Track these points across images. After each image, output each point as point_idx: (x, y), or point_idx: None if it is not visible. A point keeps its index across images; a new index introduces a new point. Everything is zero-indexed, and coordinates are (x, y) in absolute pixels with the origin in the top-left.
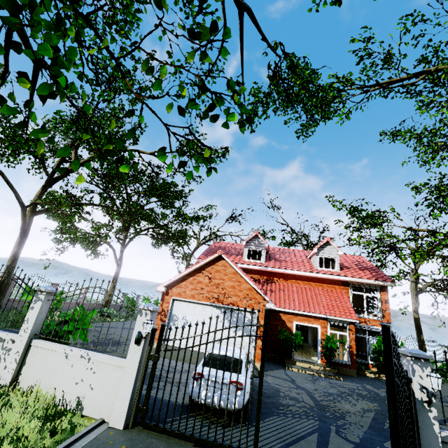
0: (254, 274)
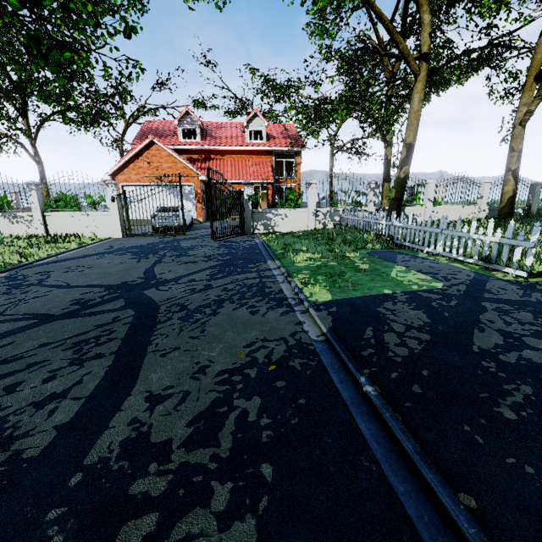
0: (193, 154)
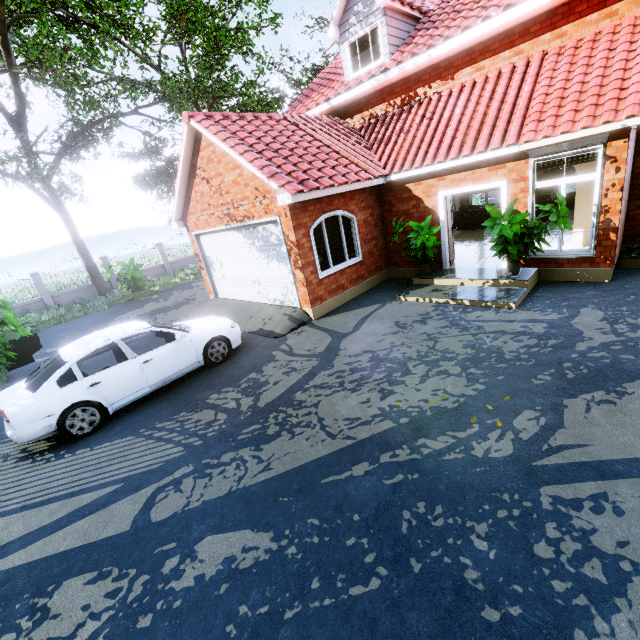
0: (374, 106)
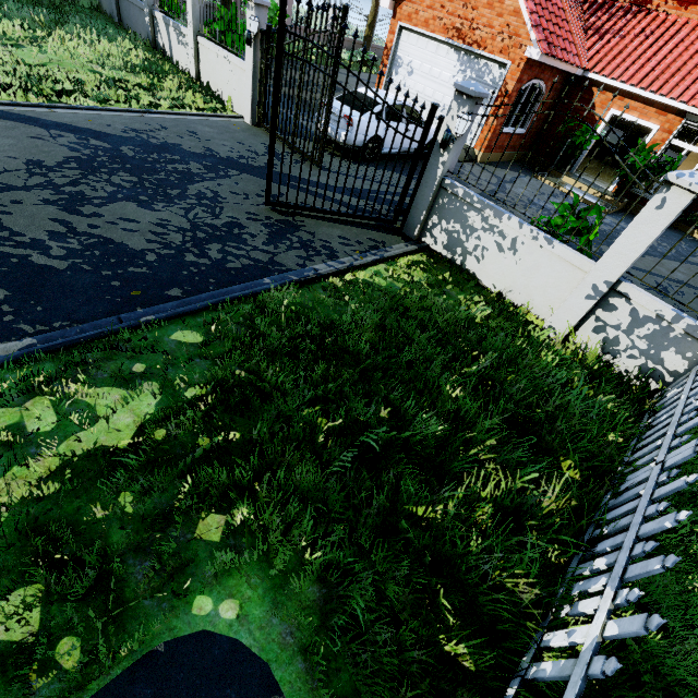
0: None
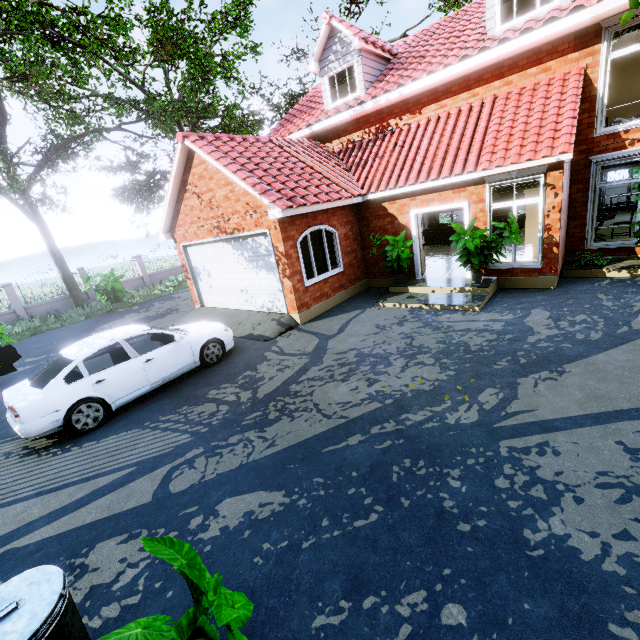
0: (351, 133)
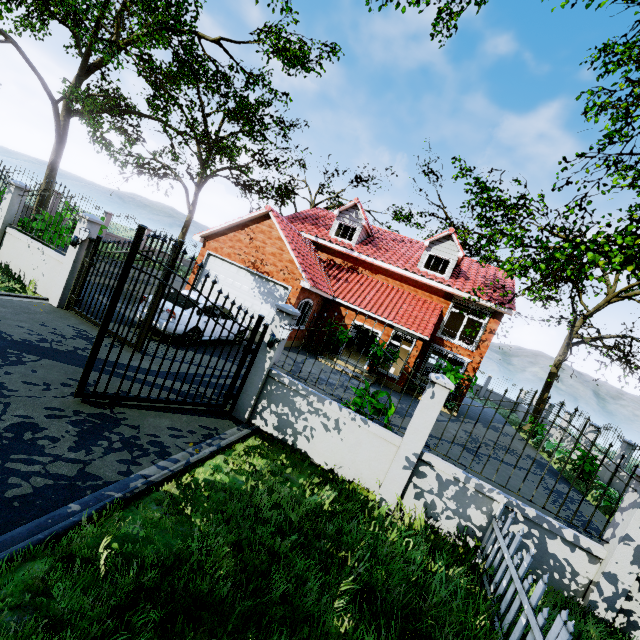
0: (337, 257)
